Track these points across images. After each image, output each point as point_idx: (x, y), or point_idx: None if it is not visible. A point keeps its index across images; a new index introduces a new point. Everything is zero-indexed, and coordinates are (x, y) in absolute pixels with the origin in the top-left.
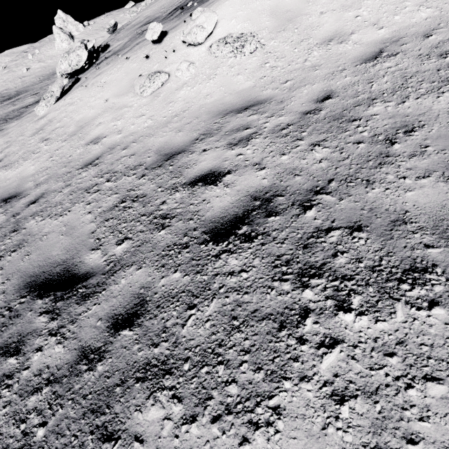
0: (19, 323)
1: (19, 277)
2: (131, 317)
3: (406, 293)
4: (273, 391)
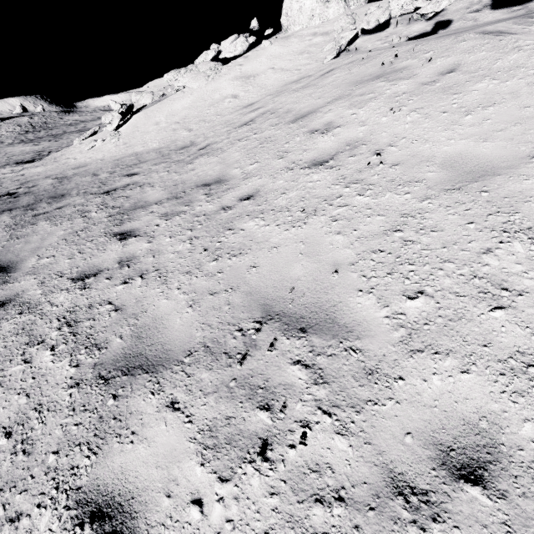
0: None
1: None
2: None
3: None
4: None
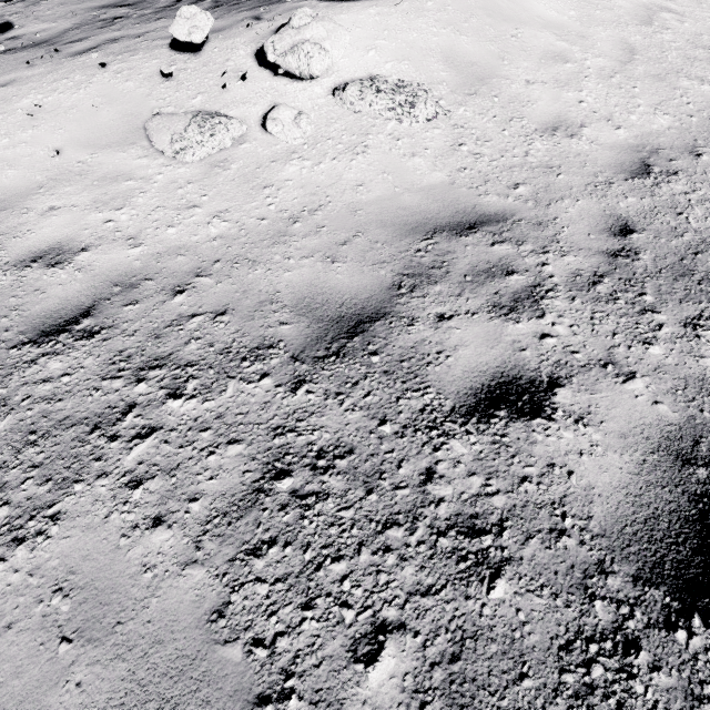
0: None
1: None
2: None
3: None
4: None
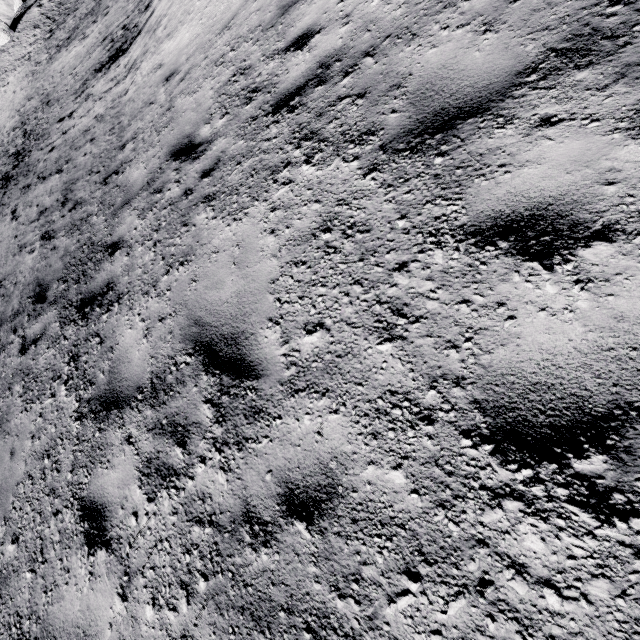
0: (164, 177)
1: (167, 147)
2: (210, 171)
3: (348, 151)
4: (249, 206)
